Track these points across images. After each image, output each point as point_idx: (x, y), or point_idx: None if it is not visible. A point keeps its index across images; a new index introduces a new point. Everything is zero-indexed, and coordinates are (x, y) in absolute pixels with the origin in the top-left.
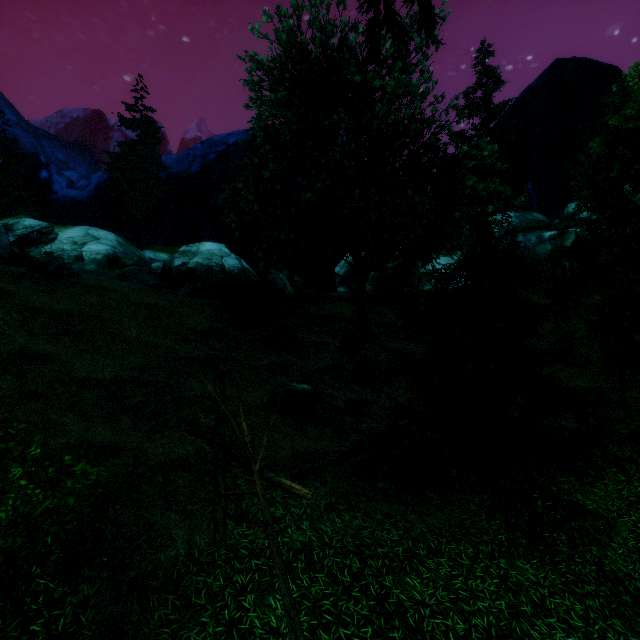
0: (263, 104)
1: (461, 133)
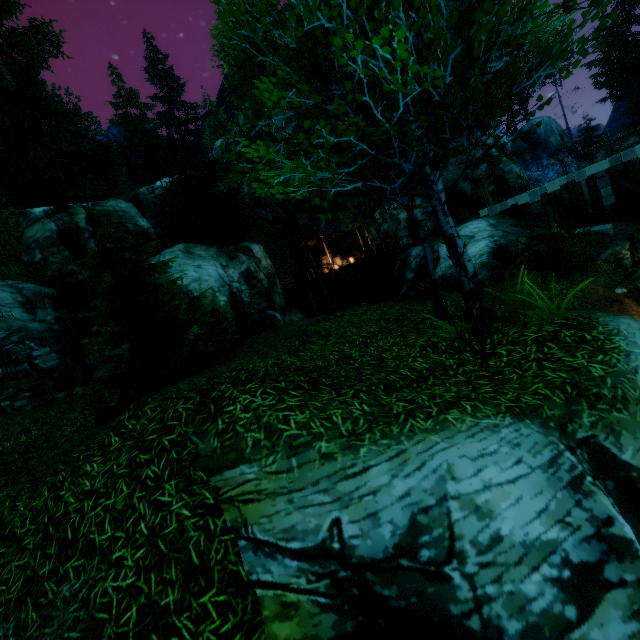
0: None
1: (155, 97)
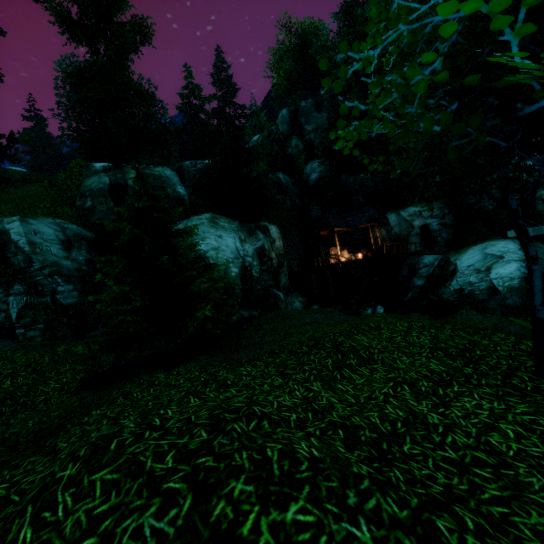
0: (60, 95)
1: (214, 96)
